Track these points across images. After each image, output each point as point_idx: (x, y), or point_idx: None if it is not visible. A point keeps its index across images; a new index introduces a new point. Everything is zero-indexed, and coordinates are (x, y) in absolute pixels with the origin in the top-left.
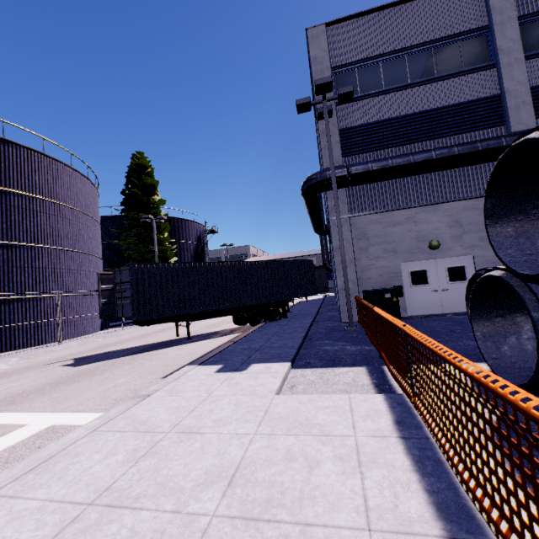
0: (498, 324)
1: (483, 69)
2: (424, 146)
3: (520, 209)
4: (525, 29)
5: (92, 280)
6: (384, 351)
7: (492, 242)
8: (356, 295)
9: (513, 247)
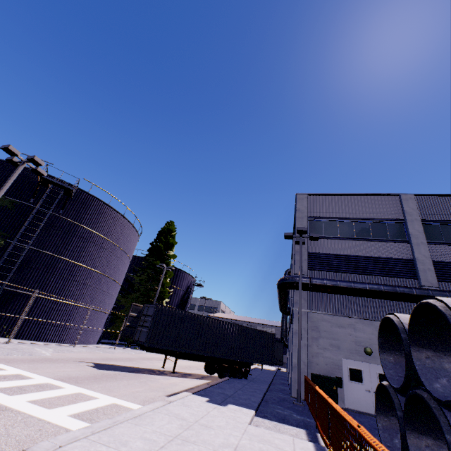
0: (393, 422)
1: (401, 242)
2: (363, 277)
3: (397, 348)
4: (426, 226)
5: (110, 301)
6: (319, 421)
7: (381, 363)
8: (305, 375)
9: (392, 369)
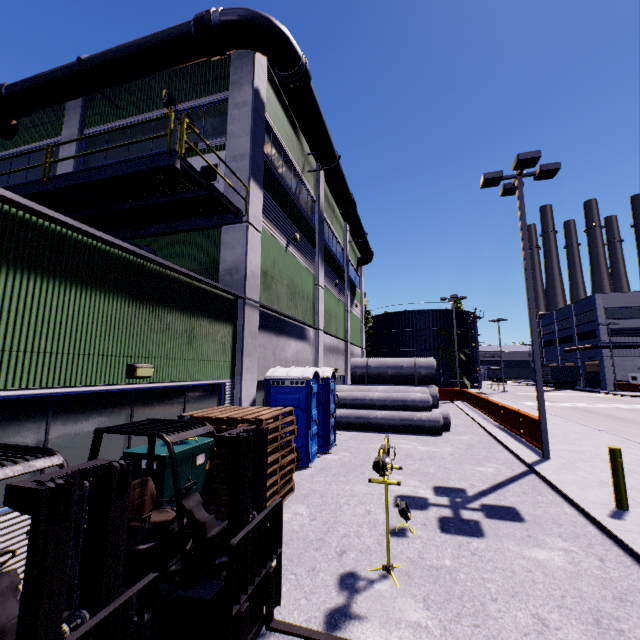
0: None
1: None
2: (636, 338)
3: None
4: None
5: None
6: None
7: None
8: (612, 381)
9: None
